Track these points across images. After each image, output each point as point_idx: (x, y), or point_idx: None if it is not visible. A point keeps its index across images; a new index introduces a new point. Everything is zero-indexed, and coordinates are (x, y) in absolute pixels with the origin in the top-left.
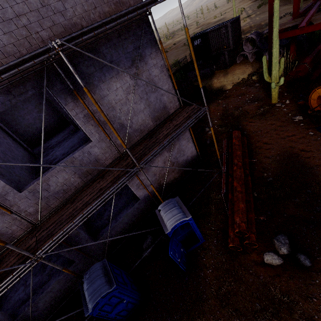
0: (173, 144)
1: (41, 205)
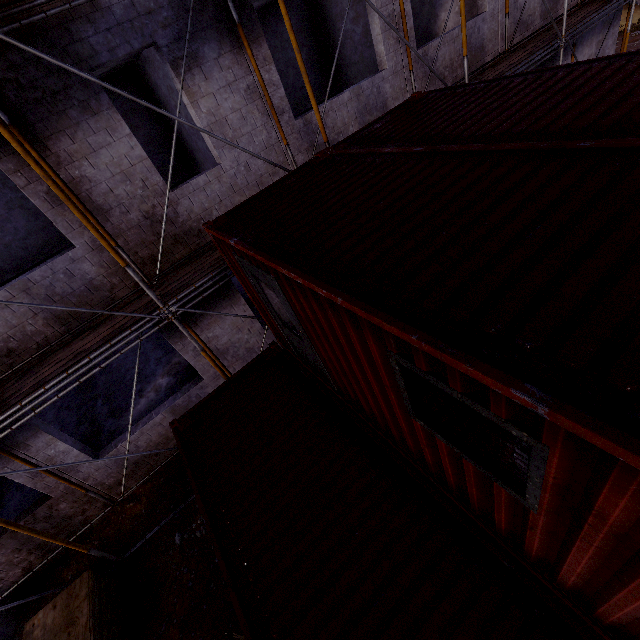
0: (608, 31)
1: (510, 32)
